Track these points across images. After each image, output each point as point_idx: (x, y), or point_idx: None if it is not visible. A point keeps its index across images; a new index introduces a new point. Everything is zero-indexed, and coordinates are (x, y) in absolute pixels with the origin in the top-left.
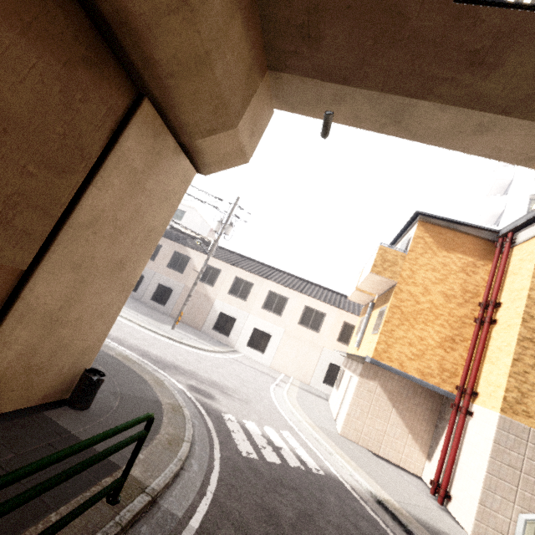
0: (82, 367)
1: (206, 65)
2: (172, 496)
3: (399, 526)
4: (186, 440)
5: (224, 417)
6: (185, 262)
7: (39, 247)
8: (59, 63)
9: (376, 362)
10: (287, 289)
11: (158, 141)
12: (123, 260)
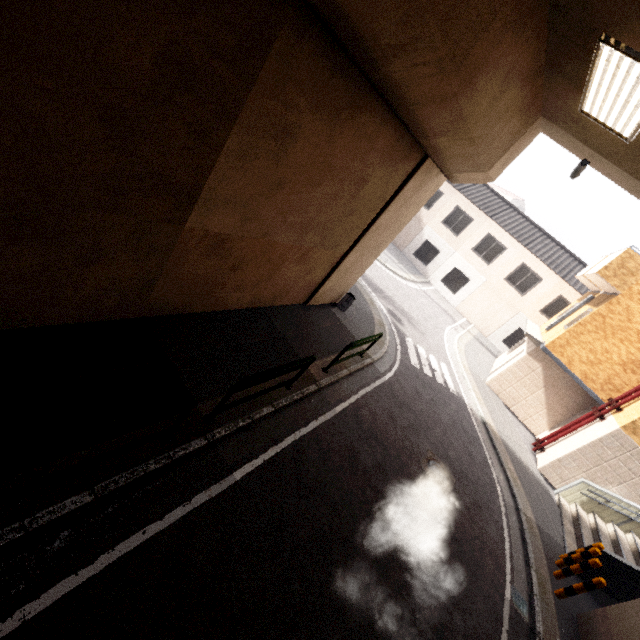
0: (345, 291)
1: (475, 156)
2: (378, 365)
3: (488, 437)
4: (385, 345)
5: (406, 339)
6: None
7: (352, 243)
8: (391, 167)
9: (547, 351)
10: (510, 238)
11: (426, 176)
12: (381, 243)
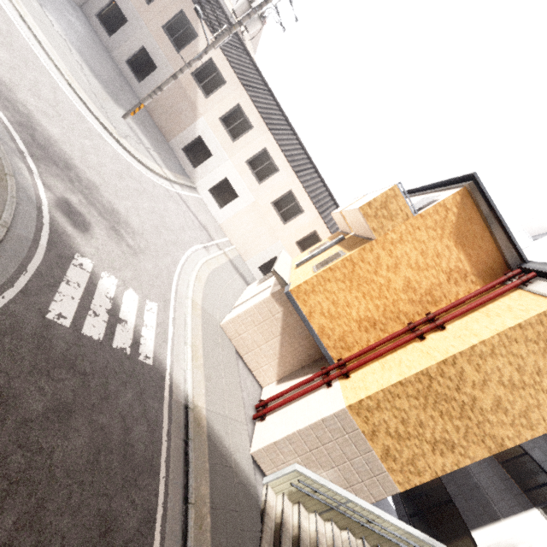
0: None
1: None
2: None
3: (184, 434)
4: None
5: (75, 260)
6: (189, 39)
7: None
8: None
9: (290, 297)
10: (284, 160)
11: None
12: None
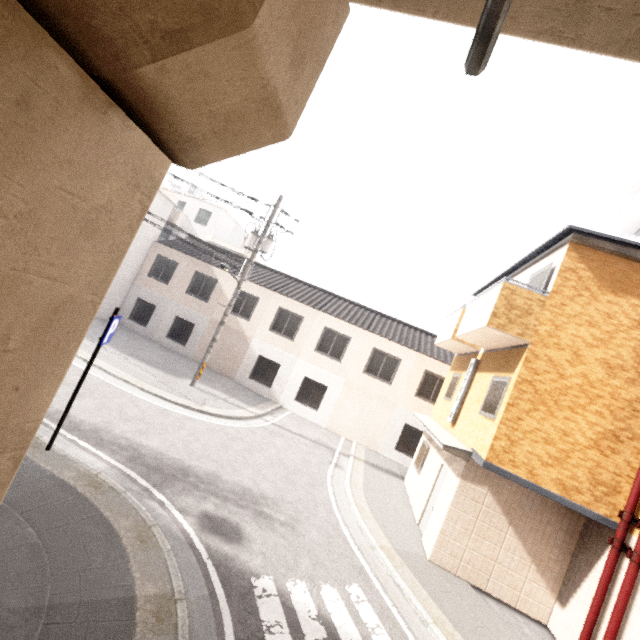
0: None
1: None
2: None
3: None
4: None
5: (255, 588)
6: (211, 287)
7: None
8: None
9: (492, 467)
10: (349, 325)
11: (6, 62)
12: None
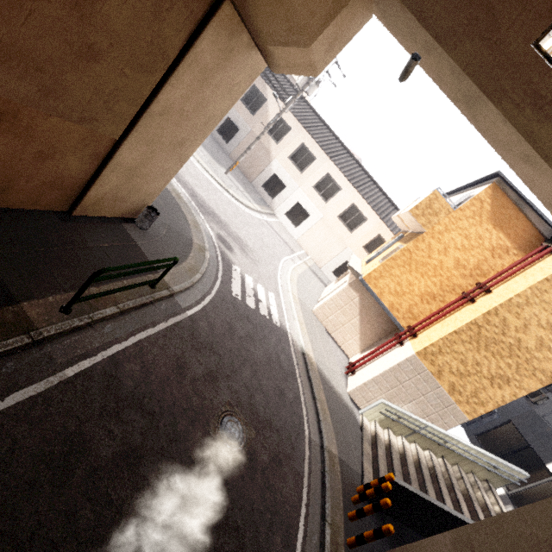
0: (146, 203)
1: None
2: (182, 297)
3: (305, 368)
4: (200, 273)
5: (233, 267)
6: (260, 104)
7: (127, 125)
8: None
9: (364, 283)
10: (344, 179)
11: (232, 40)
12: (183, 139)
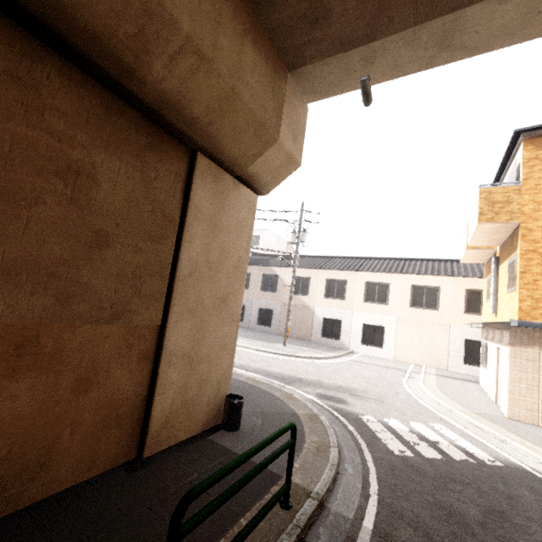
0: (223, 394)
1: (234, 100)
2: (337, 500)
3: None
4: (333, 446)
5: (362, 419)
6: (275, 281)
7: (163, 303)
8: (133, 158)
9: (526, 323)
10: (384, 275)
11: (218, 183)
12: (224, 295)
